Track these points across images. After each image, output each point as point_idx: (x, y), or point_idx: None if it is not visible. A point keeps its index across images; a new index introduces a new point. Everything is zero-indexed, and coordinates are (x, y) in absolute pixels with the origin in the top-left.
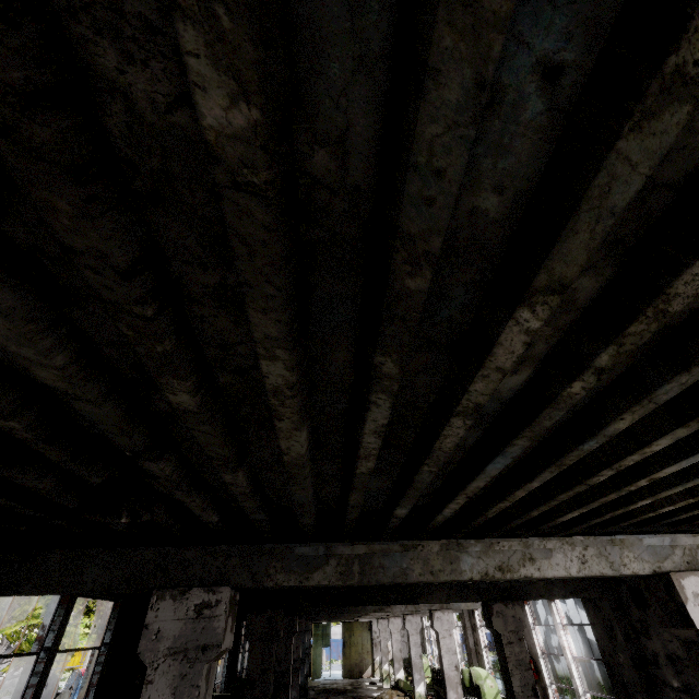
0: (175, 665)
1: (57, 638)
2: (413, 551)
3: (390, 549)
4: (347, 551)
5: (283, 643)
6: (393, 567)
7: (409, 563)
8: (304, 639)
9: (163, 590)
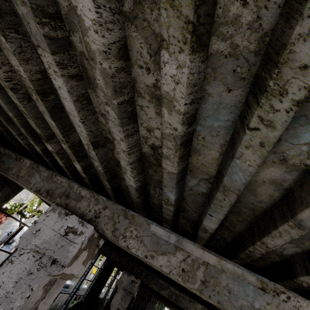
0: (123, 292)
1: (95, 261)
2: (192, 303)
3: (185, 298)
4: (173, 290)
5: (145, 302)
6: (185, 304)
7: (190, 306)
8: (152, 305)
9: (126, 270)
